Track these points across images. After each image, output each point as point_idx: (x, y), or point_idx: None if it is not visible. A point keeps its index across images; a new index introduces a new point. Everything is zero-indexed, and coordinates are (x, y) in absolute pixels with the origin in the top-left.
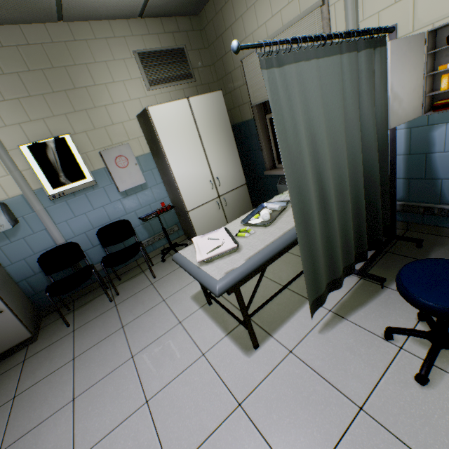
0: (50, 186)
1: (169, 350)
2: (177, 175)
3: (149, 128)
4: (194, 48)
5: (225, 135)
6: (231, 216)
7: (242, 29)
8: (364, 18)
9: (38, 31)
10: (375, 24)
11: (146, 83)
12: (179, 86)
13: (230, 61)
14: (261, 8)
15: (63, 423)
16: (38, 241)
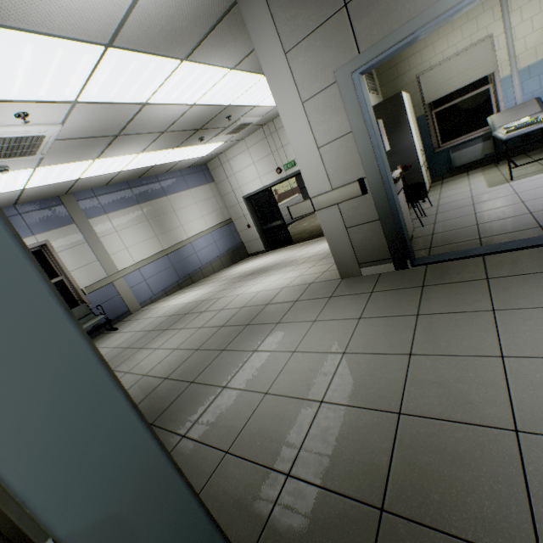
0: None
1: (532, 184)
2: (414, 140)
3: (394, 108)
4: (373, 74)
5: (415, 123)
6: (428, 181)
7: (418, 58)
8: (516, 41)
9: None
10: (523, 42)
11: (368, 88)
12: (375, 95)
13: (402, 81)
14: (438, 45)
15: (539, 200)
16: None
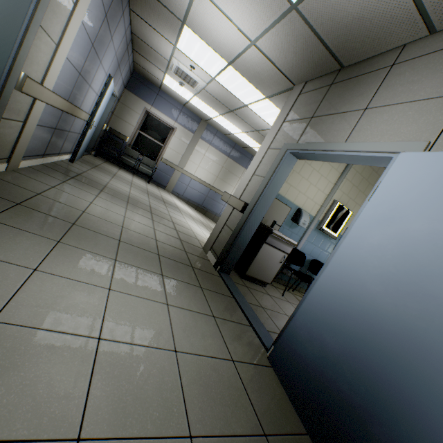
0: (325, 224)
1: None
2: None
3: None
4: None
5: None
6: None
7: None
8: None
9: (383, 171)
10: None
11: None
12: None
13: None
14: None
15: None
16: (292, 238)
